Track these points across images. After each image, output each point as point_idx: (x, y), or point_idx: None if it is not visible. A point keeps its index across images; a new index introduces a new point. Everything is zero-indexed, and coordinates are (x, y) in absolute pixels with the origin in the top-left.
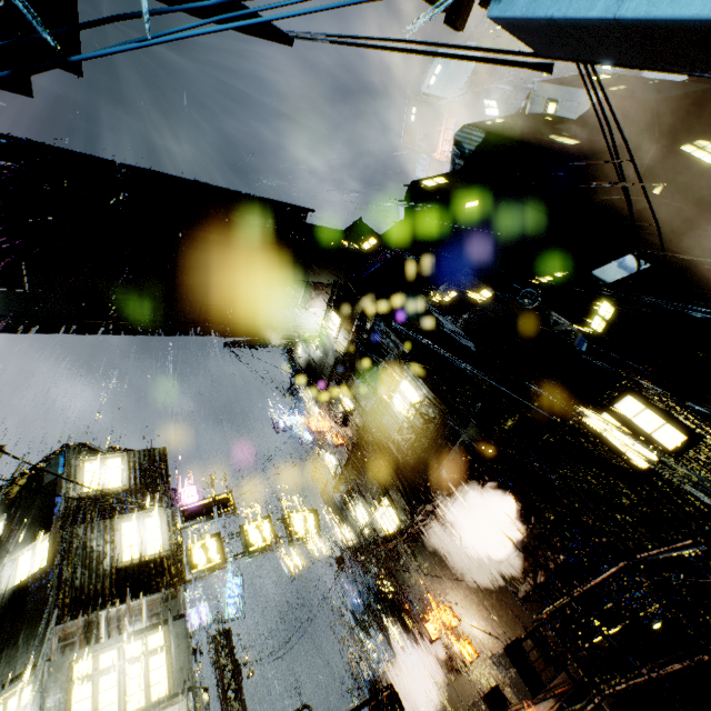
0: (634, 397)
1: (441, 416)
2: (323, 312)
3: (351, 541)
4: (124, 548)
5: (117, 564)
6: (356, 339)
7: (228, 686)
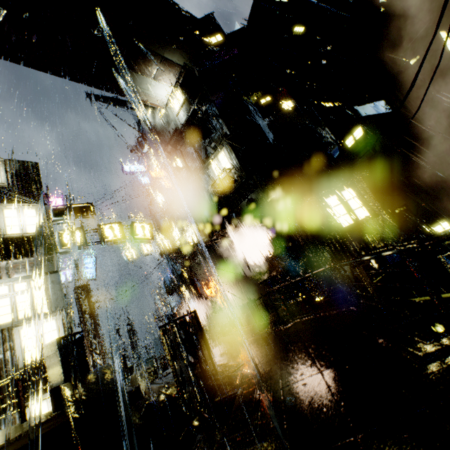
0: (353, 189)
1: (242, 180)
2: (171, 89)
3: (168, 247)
4: (8, 226)
5: (2, 236)
6: (193, 116)
7: (85, 312)
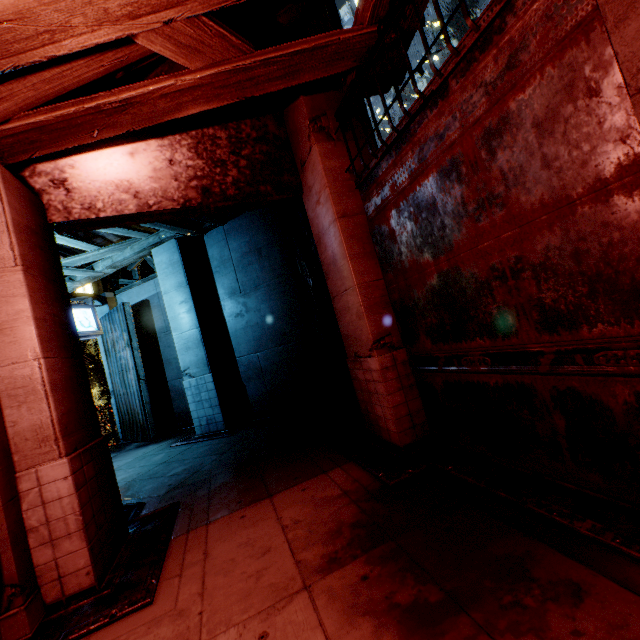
0: None
1: None
2: None
3: None
4: None
5: None
6: None
7: None
